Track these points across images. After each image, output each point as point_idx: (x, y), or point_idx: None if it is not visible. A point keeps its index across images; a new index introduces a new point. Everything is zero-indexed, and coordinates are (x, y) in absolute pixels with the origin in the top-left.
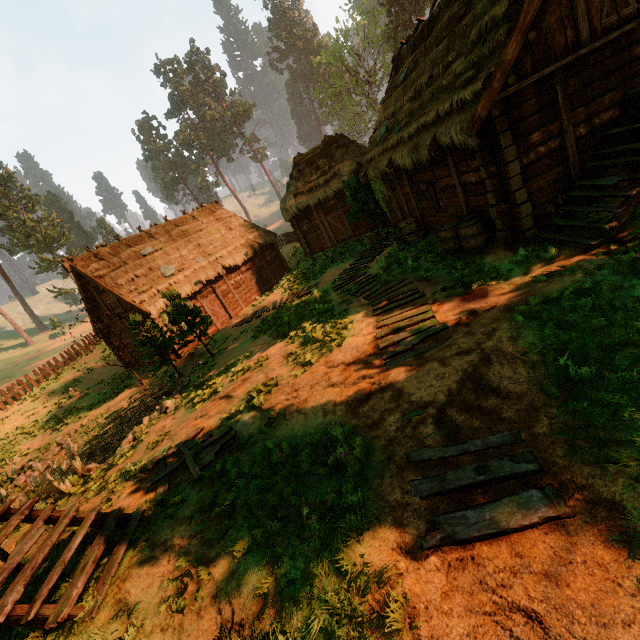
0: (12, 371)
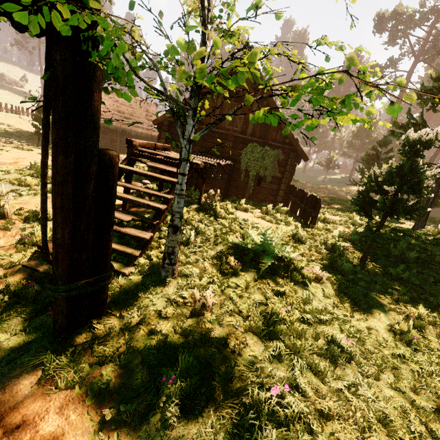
0: (15, 103)
